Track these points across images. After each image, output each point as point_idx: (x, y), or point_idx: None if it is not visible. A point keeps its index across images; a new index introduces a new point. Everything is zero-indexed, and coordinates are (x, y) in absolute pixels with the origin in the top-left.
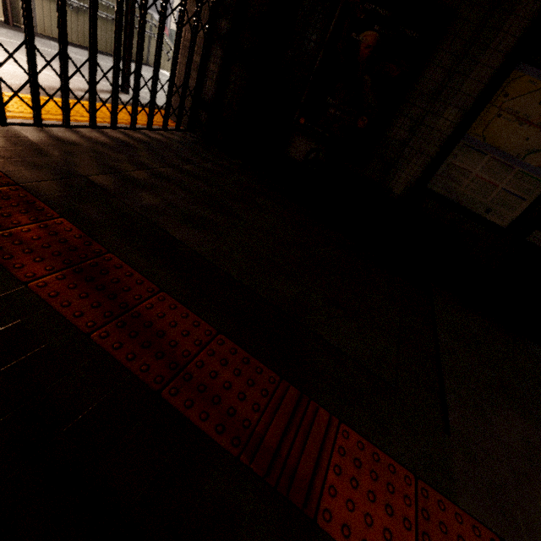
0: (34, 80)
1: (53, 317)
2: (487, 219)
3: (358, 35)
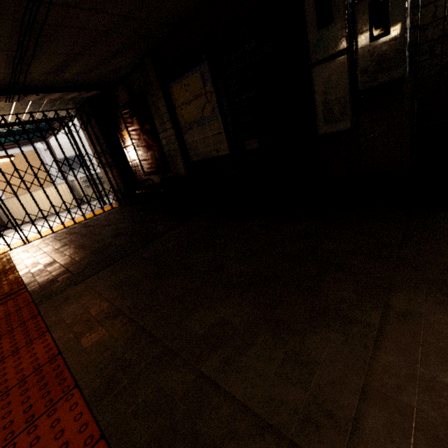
0: (33, 224)
1: None
2: (220, 155)
3: (133, 125)
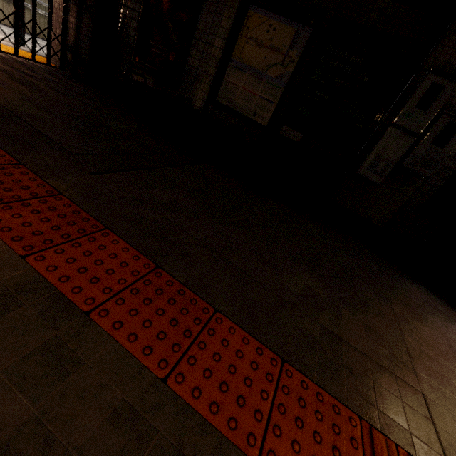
0: None
1: None
2: (254, 120)
3: None
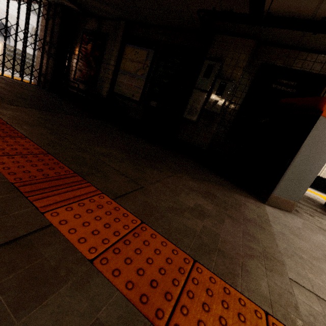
0: None
1: None
2: (133, 99)
3: (87, 46)
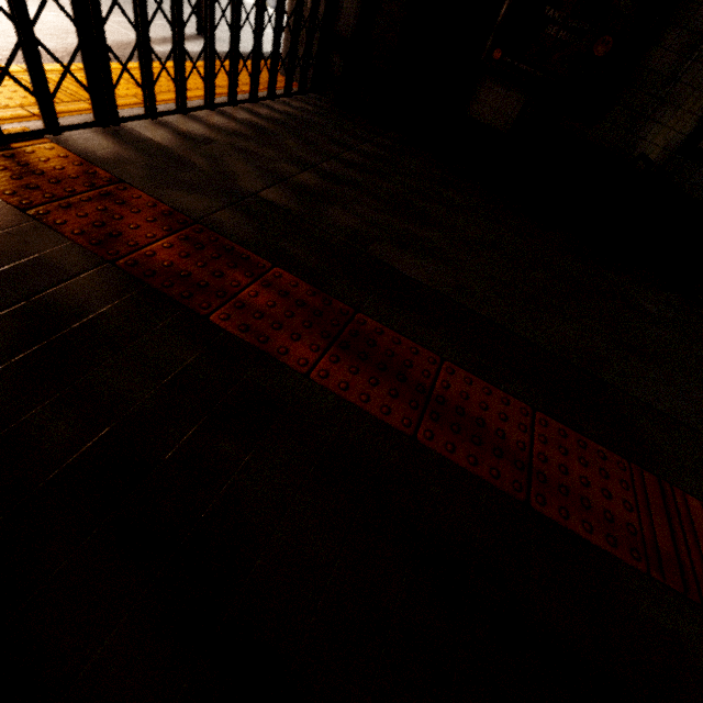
0: (145, 40)
1: (363, 419)
2: None
3: None
